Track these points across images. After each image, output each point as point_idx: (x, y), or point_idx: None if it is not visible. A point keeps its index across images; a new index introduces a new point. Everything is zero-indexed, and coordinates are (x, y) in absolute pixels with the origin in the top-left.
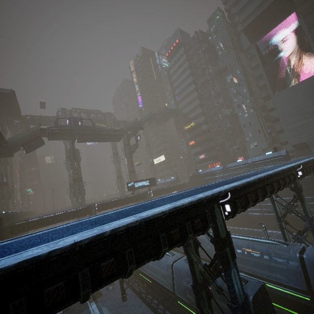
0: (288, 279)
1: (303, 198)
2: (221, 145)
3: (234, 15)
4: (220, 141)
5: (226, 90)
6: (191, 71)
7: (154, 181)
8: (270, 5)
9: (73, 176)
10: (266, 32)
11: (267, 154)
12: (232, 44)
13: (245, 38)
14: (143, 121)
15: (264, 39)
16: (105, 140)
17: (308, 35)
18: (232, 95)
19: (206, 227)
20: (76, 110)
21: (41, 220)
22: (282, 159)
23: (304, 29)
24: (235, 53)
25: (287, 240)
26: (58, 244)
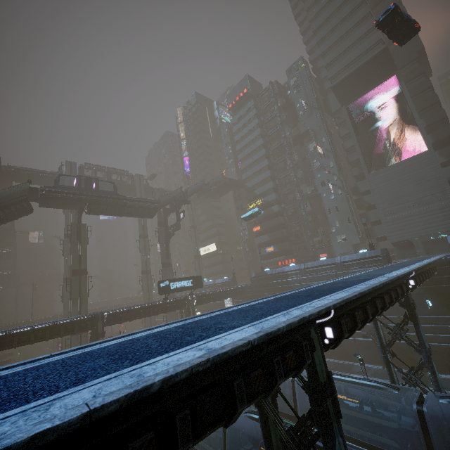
0: (398, 444)
1: (417, 319)
2: (297, 235)
3: (321, 69)
4: (295, 229)
5: (308, 161)
6: (261, 132)
7: (200, 282)
8: (366, 63)
9: (73, 266)
10: (360, 94)
11: (361, 253)
12: (317, 104)
13: (334, 98)
14: (191, 192)
15: (356, 103)
16: (131, 214)
17: (412, 105)
18: (315, 169)
19: (302, 365)
20: (91, 166)
21: (7, 337)
22: (382, 260)
23: (407, 96)
24: (320, 116)
25: (394, 382)
26: (50, 411)
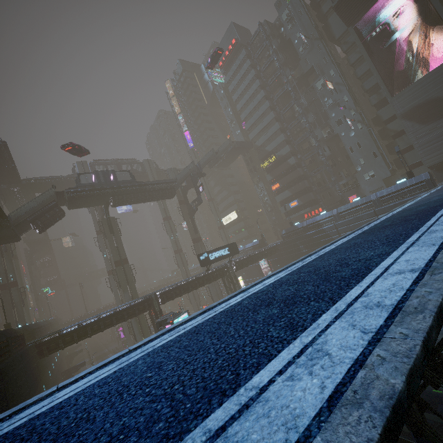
0: None
1: None
2: (319, 183)
3: None
4: (317, 178)
5: (318, 102)
6: (260, 83)
7: (236, 248)
8: None
9: (114, 258)
10: (368, 6)
11: (400, 183)
12: (318, 33)
13: (336, 21)
14: (203, 164)
15: (360, 21)
16: (153, 198)
17: (435, 0)
18: (328, 108)
19: None
20: (100, 162)
21: (81, 329)
22: (426, 185)
23: None
24: (323, 46)
25: None
26: (338, 356)
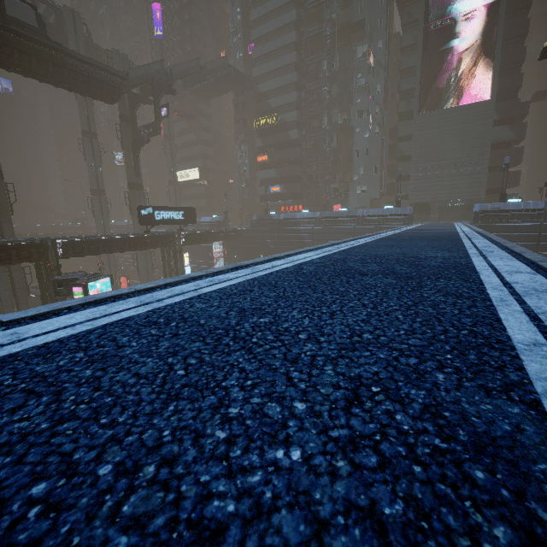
0: None
1: None
2: (311, 177)
3: None
4: (311, 169)
5: (350, 74)
6: None
7: (194, 216)
8: None
9: None
10: None
11: (388, 209)
12: None
13: None
14: (177, 74)
15: None
16: (76, 86)
17: (501, 27)
18: (357, 88)
19: None
20: None
21: None
22: (406, 220)
23: (501, 10)
24: None
25: None
26: None
